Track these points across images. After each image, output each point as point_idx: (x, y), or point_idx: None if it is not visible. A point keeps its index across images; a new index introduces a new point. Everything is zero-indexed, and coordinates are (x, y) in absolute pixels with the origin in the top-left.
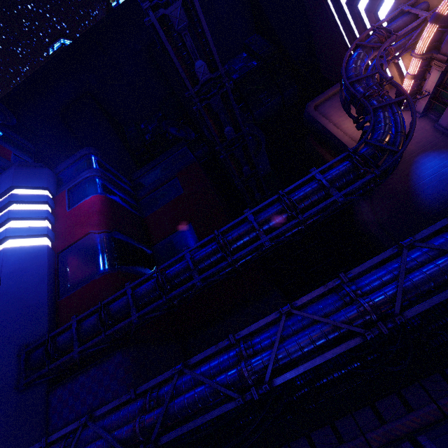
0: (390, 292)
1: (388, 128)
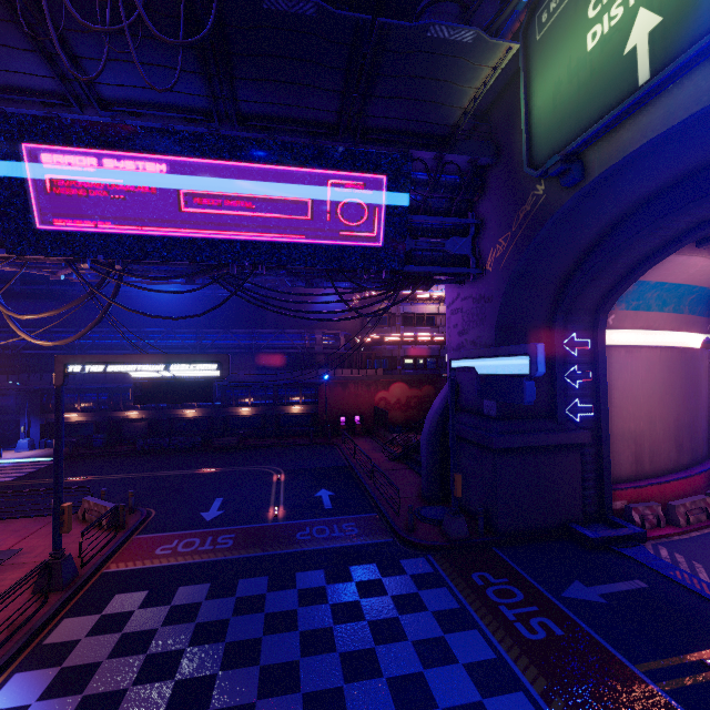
0: (209, 342)
1: None
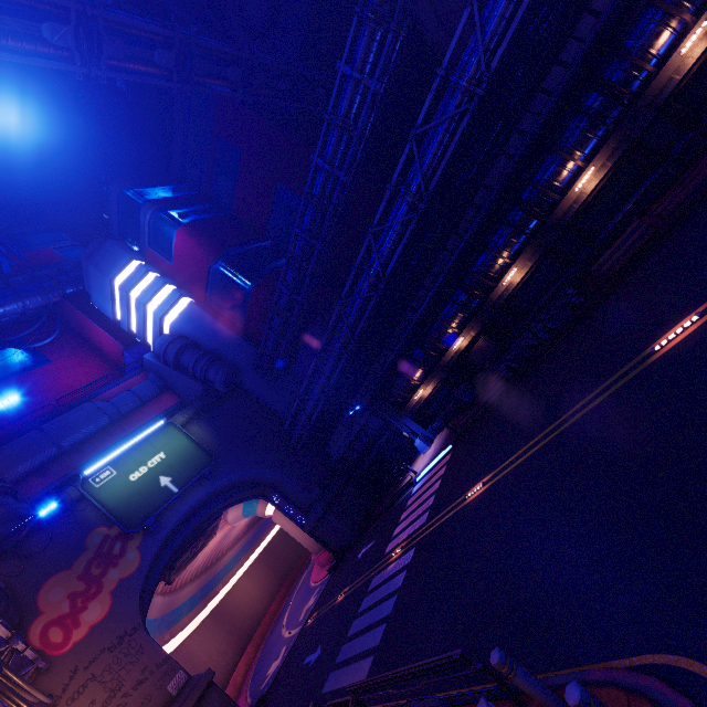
0: (417, 180)
1: None
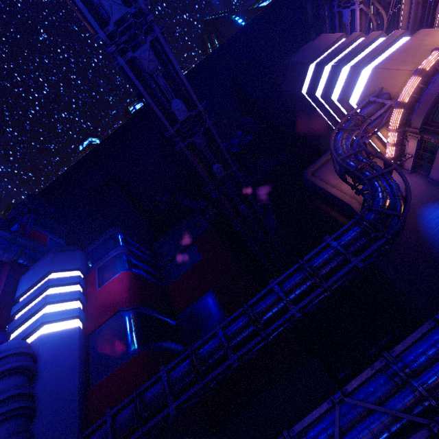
0: None
1: (386, 194)
